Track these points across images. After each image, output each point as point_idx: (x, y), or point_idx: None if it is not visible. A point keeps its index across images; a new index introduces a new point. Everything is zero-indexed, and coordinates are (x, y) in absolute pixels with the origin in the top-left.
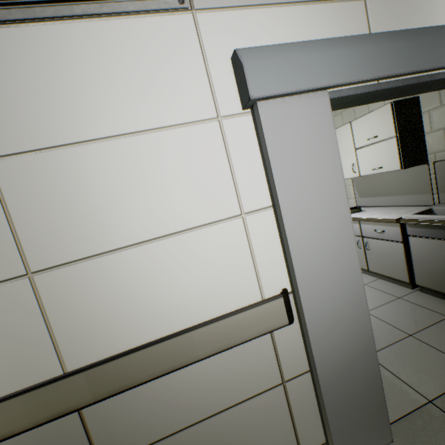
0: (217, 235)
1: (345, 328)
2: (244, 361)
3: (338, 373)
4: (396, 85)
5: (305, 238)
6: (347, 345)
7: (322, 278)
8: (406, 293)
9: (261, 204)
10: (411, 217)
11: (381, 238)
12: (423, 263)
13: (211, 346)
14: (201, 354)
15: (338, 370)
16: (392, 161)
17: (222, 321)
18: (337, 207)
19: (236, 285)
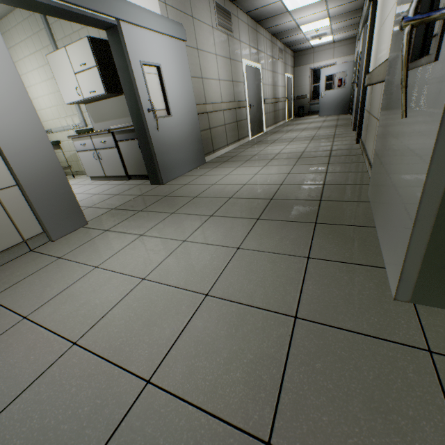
0: None
1: (36, 153)
2: None
3: (37, 181)
4: (43, 1)
5: None
6: (40, 164)
7: (7, 116)
8: (125, 182)
9: None
10: (115, 127)
11: (106, 147)
12: (128, 159)
13: None
14: None
15: (37, 180)
16: (100, 87)
17: None
18: (7, 69)
19: None
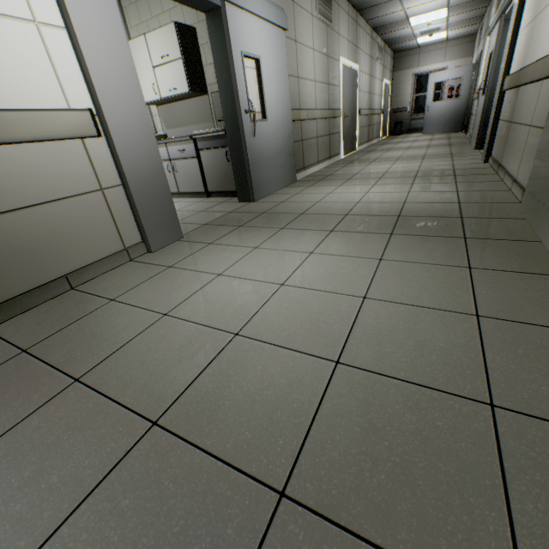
0: (12, 31)
1: (142, 150)
2: (64, 163)
3: (142, 182)
4: None
5: (100, 65)
6: (145, 163)
7: (120, 105)
8: (204, 200)
9: (54, 21)
10: (199, 132)
11: (184, 157)
12: (210, 171)
13: (28, 133)
14: (19, 137)
15: (142, 180)
16: (183, 83)
17: (35, 113)
18: (123, 51)
19: (43, 90)
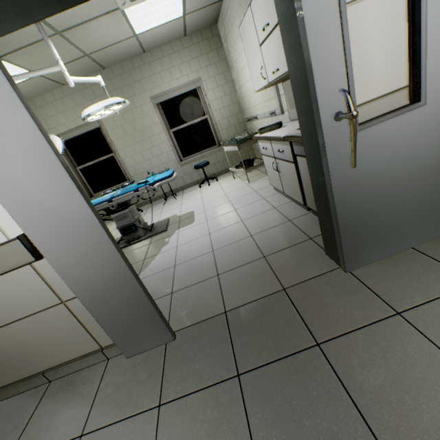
0: None
1: (92, 261)
2: (17, 289)
3: (99, 295)
4: None
5: (9, 185)
6: (100, 274)
7: (48, 221)
8: (299, 216)
9: None
10: (291, 134)
11: (283, 158)
12: (307, 184)
13: None
14: None
15: (98, 294)
16: (283, 60)
17: None
18: (35, 149)
19: None
